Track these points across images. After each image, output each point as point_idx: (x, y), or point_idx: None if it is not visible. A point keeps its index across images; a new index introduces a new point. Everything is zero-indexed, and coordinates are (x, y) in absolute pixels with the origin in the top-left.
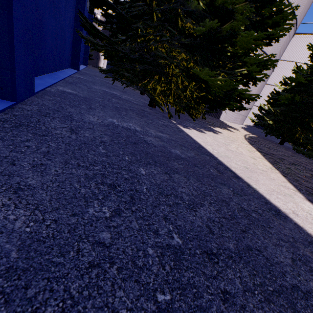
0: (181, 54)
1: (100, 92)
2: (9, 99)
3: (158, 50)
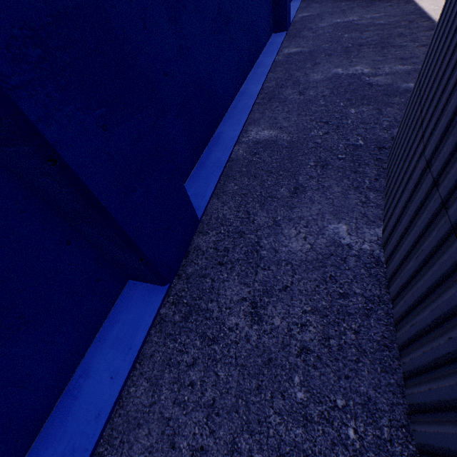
0: None
1: (330, 2)
2: (284, 31)
3: None
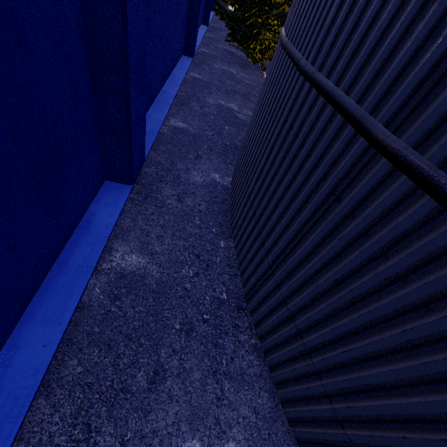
0: (274, 21)
1: (222, 50)
2: (191, 57)
3: (257, 21)
